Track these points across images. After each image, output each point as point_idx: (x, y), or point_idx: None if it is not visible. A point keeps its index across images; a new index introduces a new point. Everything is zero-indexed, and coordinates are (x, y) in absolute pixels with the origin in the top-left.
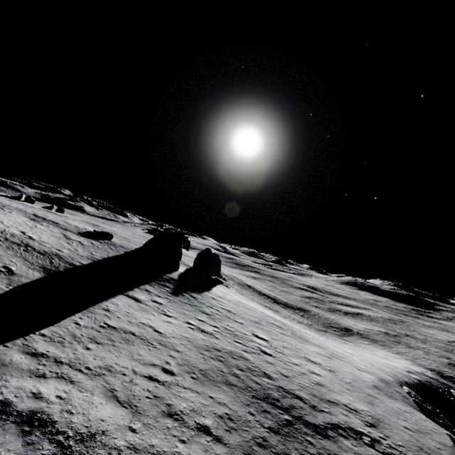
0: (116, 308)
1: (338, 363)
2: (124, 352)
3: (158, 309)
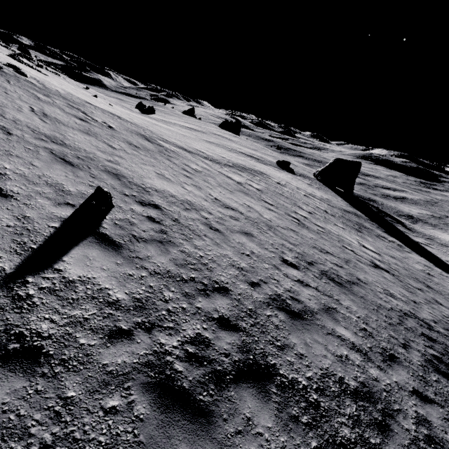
0: (443, 257)
1: None
2: None
3: (442, 251)
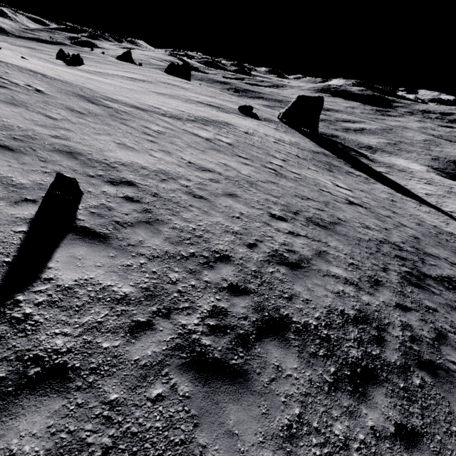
0: (402, 183)
1: (452, 182)
2: (450, 203)
3: (400, 177)
